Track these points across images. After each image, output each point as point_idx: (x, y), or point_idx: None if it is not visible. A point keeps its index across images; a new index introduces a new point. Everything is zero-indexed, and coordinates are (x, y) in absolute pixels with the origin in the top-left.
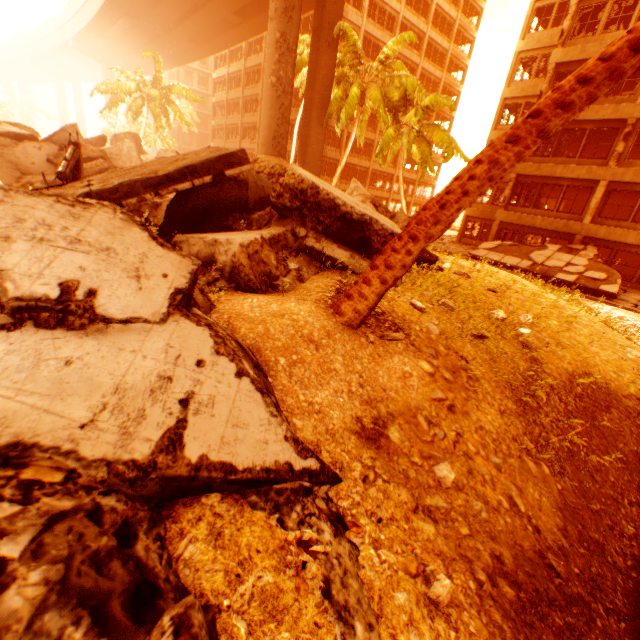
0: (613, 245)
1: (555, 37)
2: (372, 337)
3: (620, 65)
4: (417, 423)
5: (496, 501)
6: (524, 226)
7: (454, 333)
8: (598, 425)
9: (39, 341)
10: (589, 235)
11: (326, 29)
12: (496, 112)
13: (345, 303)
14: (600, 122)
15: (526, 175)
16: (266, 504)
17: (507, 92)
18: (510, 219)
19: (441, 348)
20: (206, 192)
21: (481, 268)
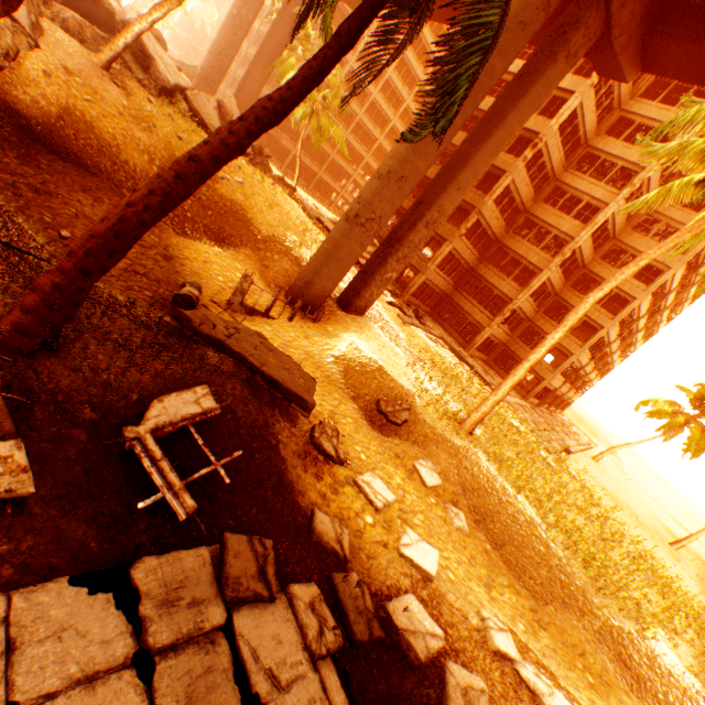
0: None
1: None
2: (106, 75)
3: (165, 5)
4: (96, 95)
5: (107, 127)
6: None
7: (164, 123)
8: (224, 216)
9: None
10: None
11: (293, 6)
12: None
13: (99, 54)
14: (426, 178)
15: None
16: (14, 25)
17: None
18: None
19: (146, 114)
20: (88, 4)
21: (256, 169)
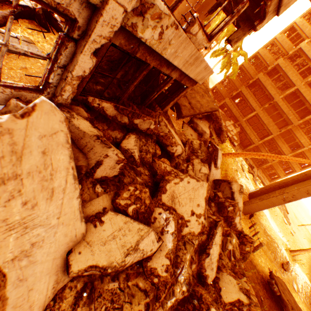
0: (243, 130)
1: (286, 45)
2: None
3: (273, 158)
4: None
5: None
6: (230, 109)
7: None
8: None
9: (216, 171)
10: (241, 124)
11: None
12: (252, 55)
13: None
14: (269, 94)
15: (242, 93)
16: None
17: (261, 51)
18: (228, 103)
19: None
20: None
21: None
